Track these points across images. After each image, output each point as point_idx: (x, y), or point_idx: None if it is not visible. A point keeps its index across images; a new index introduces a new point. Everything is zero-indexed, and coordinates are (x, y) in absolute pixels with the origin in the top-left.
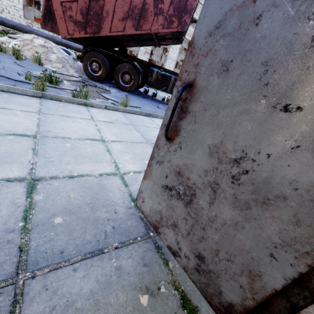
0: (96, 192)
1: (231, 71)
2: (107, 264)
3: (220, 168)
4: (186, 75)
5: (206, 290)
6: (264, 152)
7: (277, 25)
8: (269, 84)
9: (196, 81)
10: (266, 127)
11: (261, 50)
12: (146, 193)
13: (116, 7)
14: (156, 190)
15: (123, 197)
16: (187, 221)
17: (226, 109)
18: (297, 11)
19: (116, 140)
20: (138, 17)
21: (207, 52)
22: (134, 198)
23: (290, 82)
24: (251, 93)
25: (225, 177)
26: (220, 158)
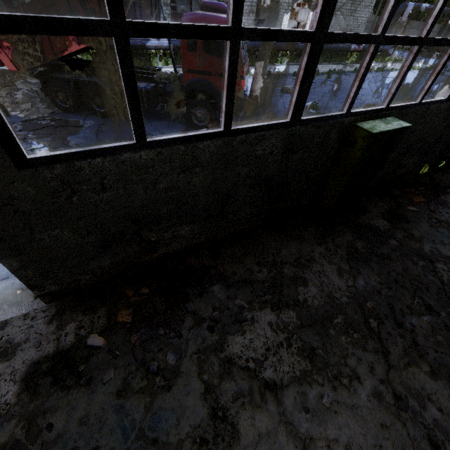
0: None
1: None
2: (9, 282)
3: None
4: None
5: None
6: None
7: None
8: None
9: None
10: None
11: None
12: None
13: None
14: None
15: None
16: None
17: None
18: None
19: None
20: None
21: None
22: None
23: None
24: None
25: None
26: None
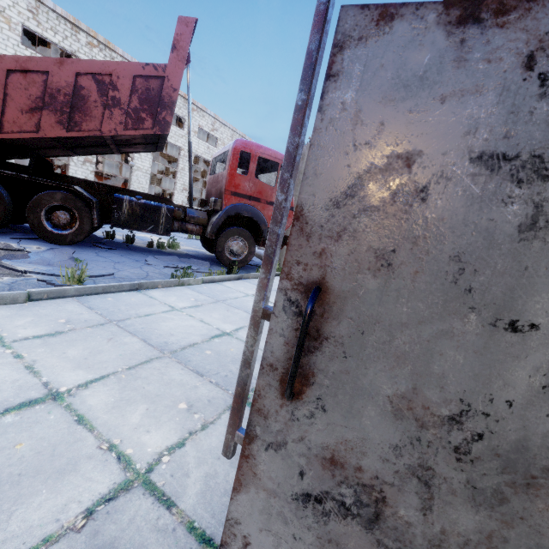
0: None
1: (397, 267)
2: None
3: (426, 437)
4: (300, 269)
5: None
6: (500, 398)
7: (458, 204)
8: (473, 289)
9: (328, 282)
10: (490, 357)
11: (444, 239)
12: (251, 523)
13: (8, 87)
14: (280, 510)
15: (177, 548)
16: None
17: (406, 330)
18: (483, 190)
19: (89, 379)
20: (67, 109)
21: (339, 232)
22: (203, 532)
23: (506, 288)
24: (447, 303)
25: (441, 452)
26: (420, 419)
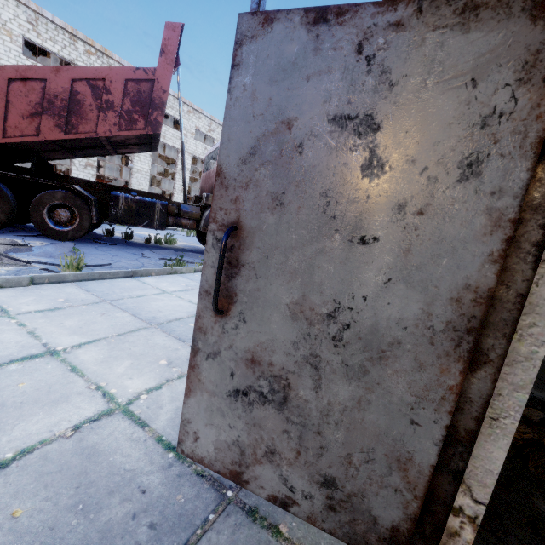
0: (80, 470)
1: (287, 205)
2: None
3: (313, 332)
4: (222, 214)
5: (354, 533)
6: (359, 295)
7: (323, 154)
8: (336, 216)
9: (241, 221)
10: (350, 265)
11: (315, 180)
12: (199, 420)
13: (10, 94)
14: (219, 406)
15: (146, 451)
16: (289, 433)
17: (296, 252)
18: (337, 142)
19: (82, 342)
20: (65, 113)
21: (247, 183)
22: (169, 442)
23: (357, 213)
24: (321, 229)
25: (324, 342)
26: (309, 318)
